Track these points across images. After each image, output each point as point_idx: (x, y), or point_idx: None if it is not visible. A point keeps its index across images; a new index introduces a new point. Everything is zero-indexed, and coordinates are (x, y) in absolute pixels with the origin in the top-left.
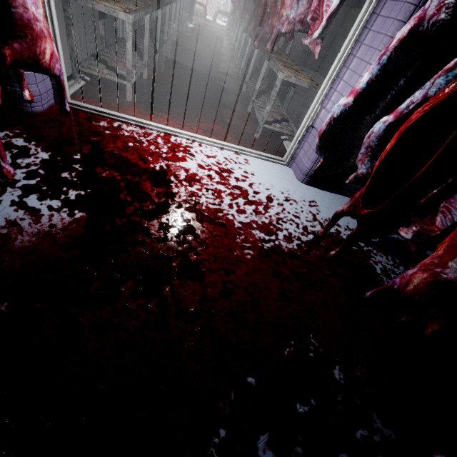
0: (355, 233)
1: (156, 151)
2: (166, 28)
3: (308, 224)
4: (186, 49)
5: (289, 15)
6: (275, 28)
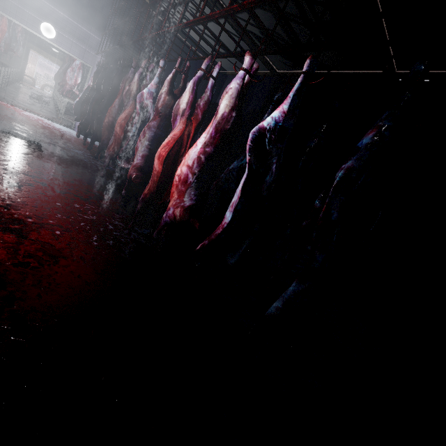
0: (80, 126)
1: (8, 106)
2: (5, 77)
3: (76, 136)
4: (19, 92)
5: (69, 83)
6: (67, 88)
